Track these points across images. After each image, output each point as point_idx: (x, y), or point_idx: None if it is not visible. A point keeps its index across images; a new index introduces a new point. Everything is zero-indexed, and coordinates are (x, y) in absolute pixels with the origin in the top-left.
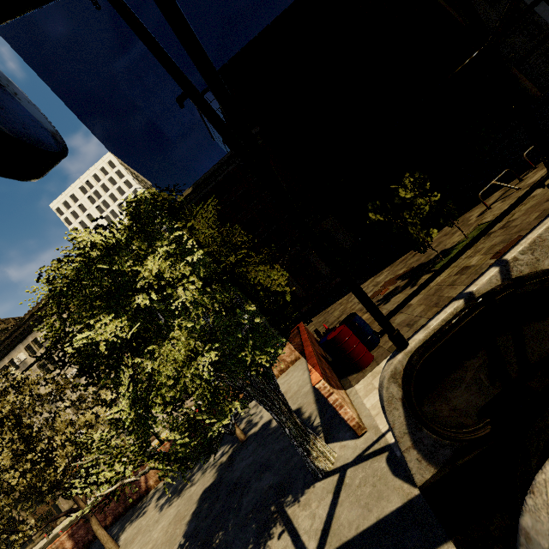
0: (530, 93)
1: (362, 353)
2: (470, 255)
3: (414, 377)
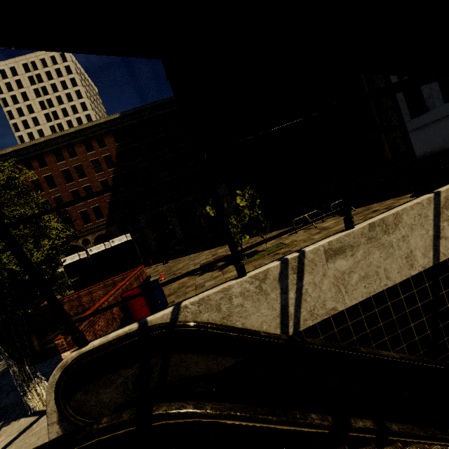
0: (386, 154)
1: (141, 315)
2: (256, 264)
3: (67, 375)
